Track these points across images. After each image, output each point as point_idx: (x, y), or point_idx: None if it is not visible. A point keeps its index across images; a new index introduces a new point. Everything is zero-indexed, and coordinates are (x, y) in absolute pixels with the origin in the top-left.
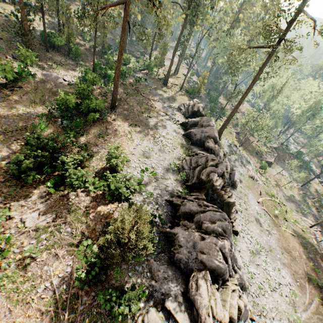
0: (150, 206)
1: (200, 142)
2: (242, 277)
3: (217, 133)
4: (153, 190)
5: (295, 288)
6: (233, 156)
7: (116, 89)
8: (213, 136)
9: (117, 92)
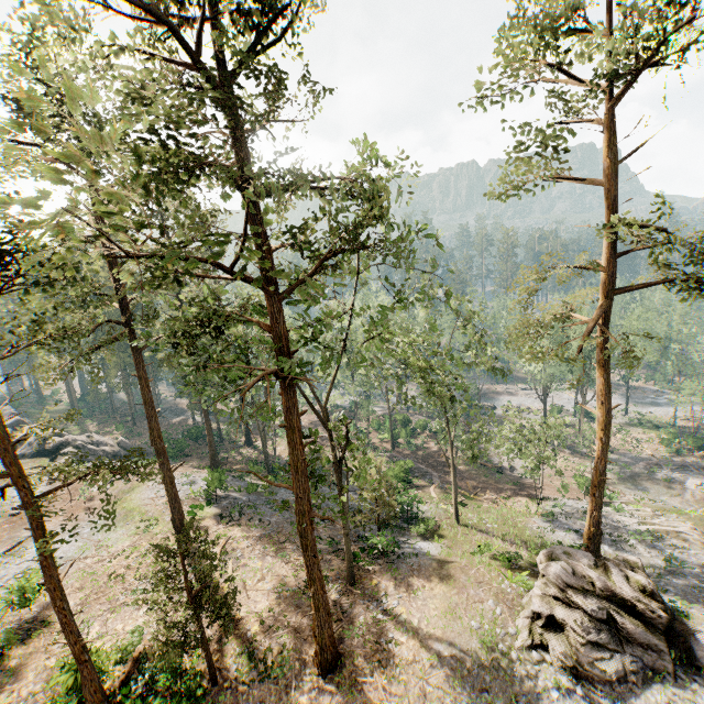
0: None
1: None
2: None
3: None
4: None
5: None
6: (643, 548)
7: None
8: None
9: None
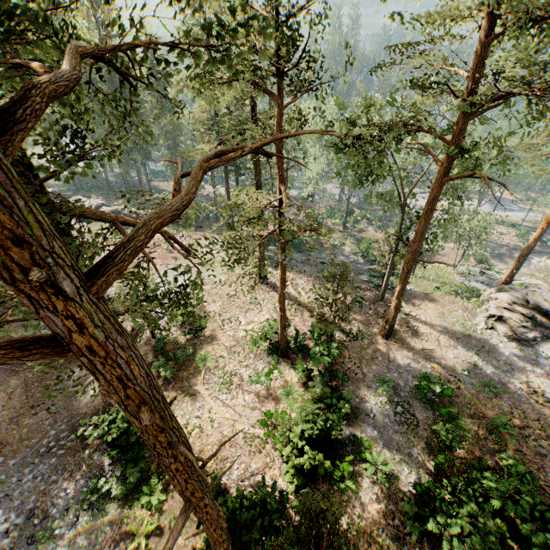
0: None
1: None
2: None
3: None
4: None
5: None
6: None
7: None
8: None
9: None
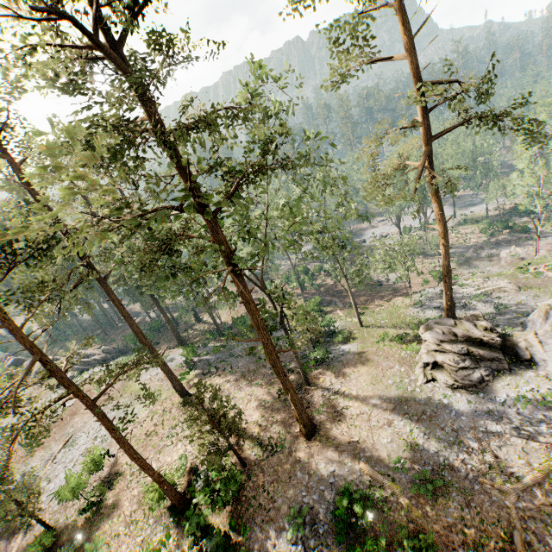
0: None
1: None
2: None
3: None
4: None
5: None
6: (481, 304)
7: None
8: None
9: None
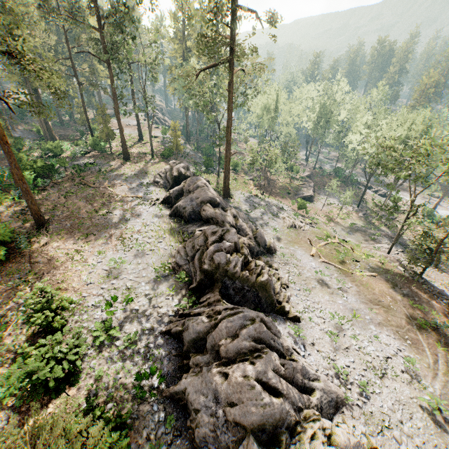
0: (135, 359)
1: (195, 214)
2: (328, 389)
3: (213, 192)
4: (136, 326)
5: (408, 351)
6: (258, 211)
7: (30, 196)
8: (208, 198)
9: (34, 200)
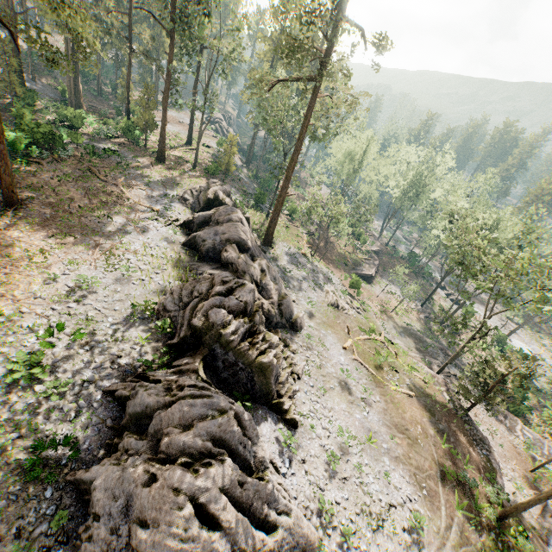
0: (52, 417)
1: (214, 253)
2: (297, 529)
3: (246, 233)
4: (74, 373)
5: (420, 504)
6: (299, 273)
7: (5, 163)
8: (237, 238)
9: (10, 168)
